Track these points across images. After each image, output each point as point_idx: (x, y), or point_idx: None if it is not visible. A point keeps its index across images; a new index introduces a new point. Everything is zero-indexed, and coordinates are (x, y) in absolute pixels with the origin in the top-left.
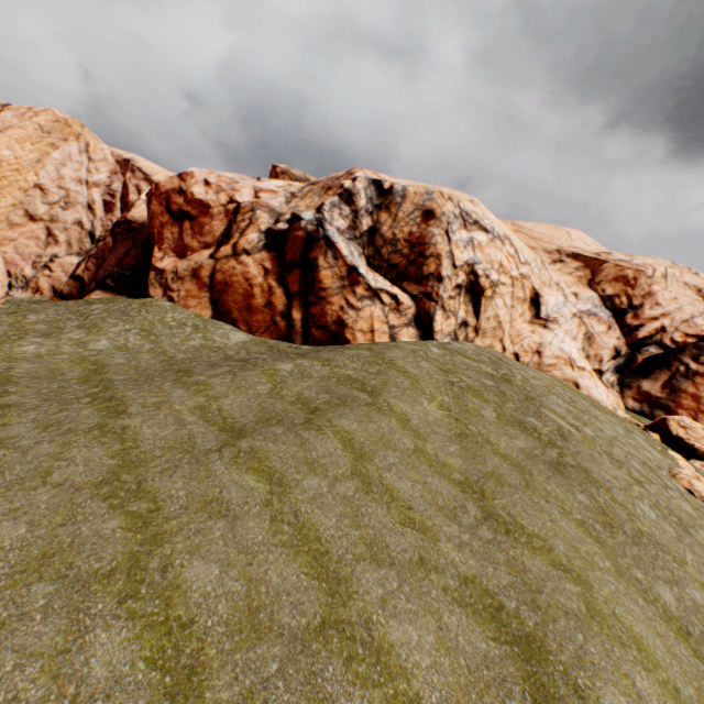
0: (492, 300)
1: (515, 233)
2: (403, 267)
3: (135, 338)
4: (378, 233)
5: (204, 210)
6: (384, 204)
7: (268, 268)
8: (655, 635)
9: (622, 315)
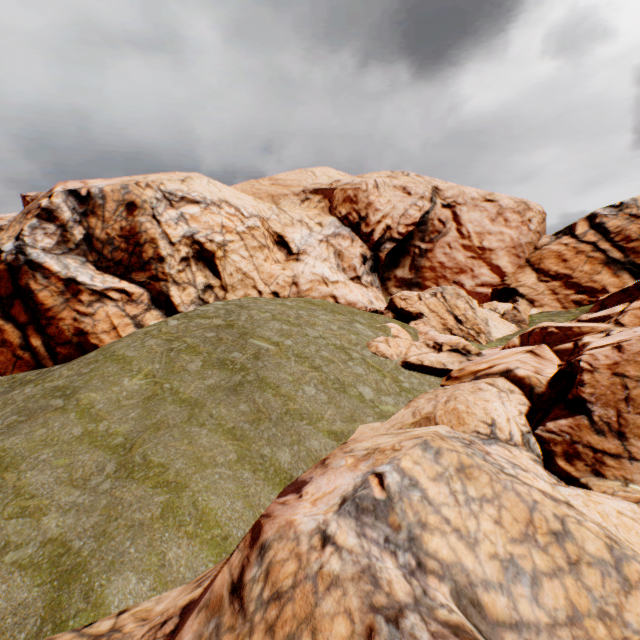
0: (227, 259)
1: (271, 187)
2: (127, 261)
3: None
4: (95, 238)
5: None
6: (89, 209)
7: None
8: (239, 499)
9: (358, 227)
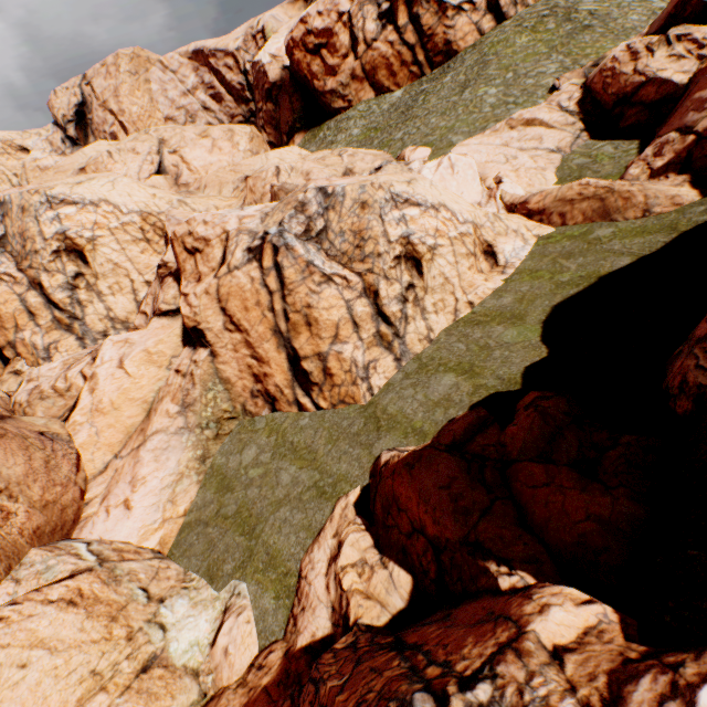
0: None
1: None
2: None
3: (362, 123)
4: None
5: (328, 35)
6: None
7: (391, 42)
8: None
9: None
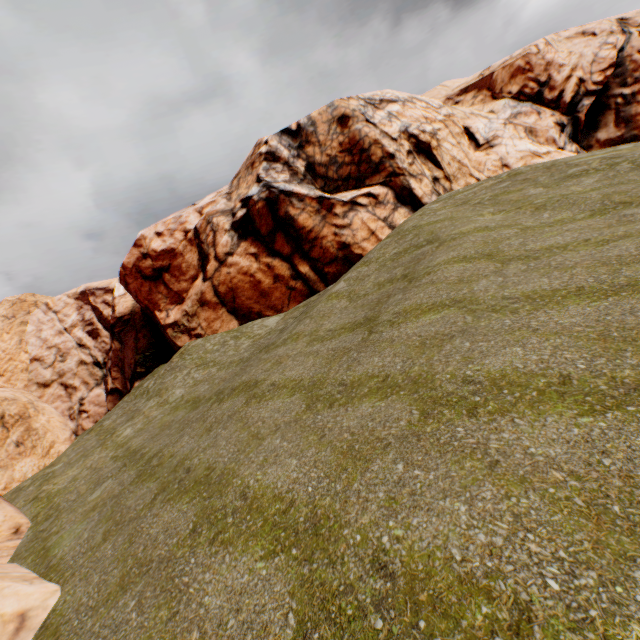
0: (441, 148)
1: None
2: (355, 173)
3: (198, 373)
4: (316, 165)
5: (171, 256)
6: (302, 141)
7: (255, 252)
8: None
9: (539, 97)
